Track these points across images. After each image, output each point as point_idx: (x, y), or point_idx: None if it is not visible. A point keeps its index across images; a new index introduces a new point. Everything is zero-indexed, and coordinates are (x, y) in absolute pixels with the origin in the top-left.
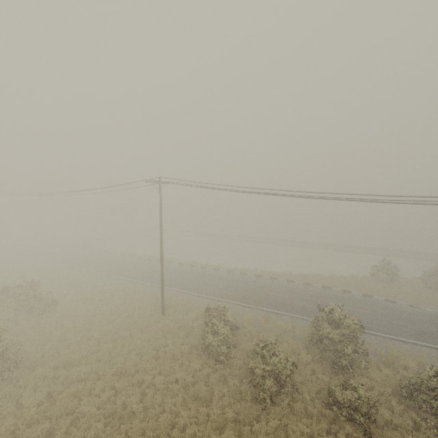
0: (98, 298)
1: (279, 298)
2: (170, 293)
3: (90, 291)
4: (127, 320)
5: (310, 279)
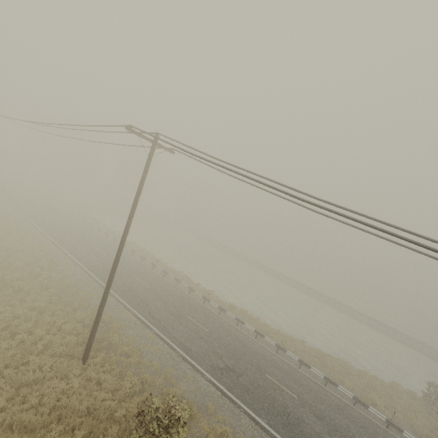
0: (19, 286)
1: (282, 396)
2: (124, 317)
3: (22, 270)
4: (17, 351)
5: (331, 367)
